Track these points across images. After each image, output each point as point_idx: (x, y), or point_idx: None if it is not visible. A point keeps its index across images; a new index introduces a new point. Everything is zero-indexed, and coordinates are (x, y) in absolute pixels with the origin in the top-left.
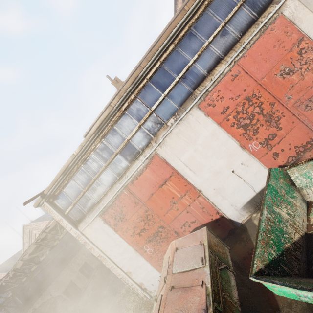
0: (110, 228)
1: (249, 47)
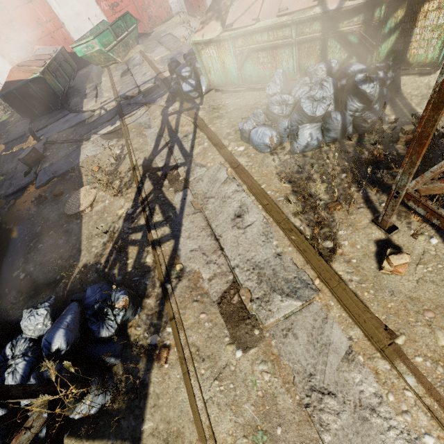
0: None
1: None
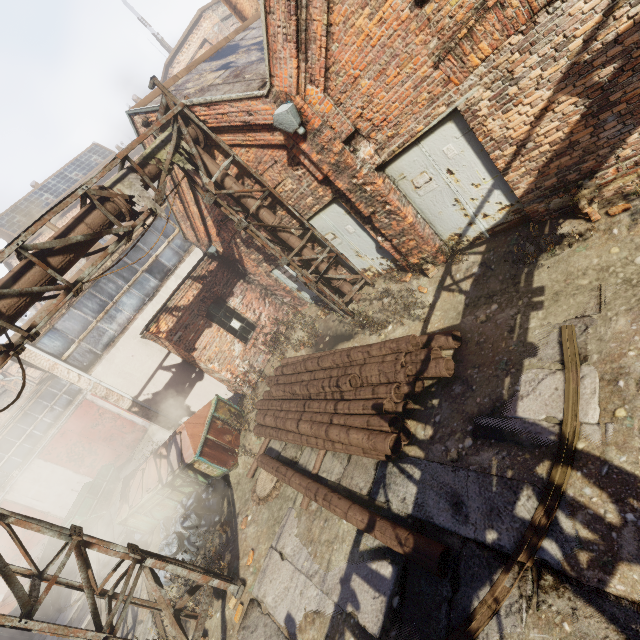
0: None
1: (70, 417)
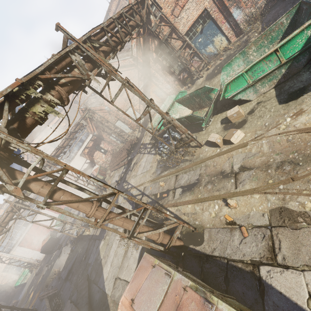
0: (23, 247)
1: None
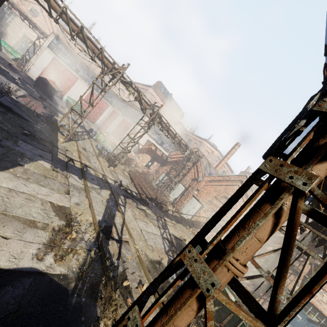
0: (50, 60)
1: (103, 101)
